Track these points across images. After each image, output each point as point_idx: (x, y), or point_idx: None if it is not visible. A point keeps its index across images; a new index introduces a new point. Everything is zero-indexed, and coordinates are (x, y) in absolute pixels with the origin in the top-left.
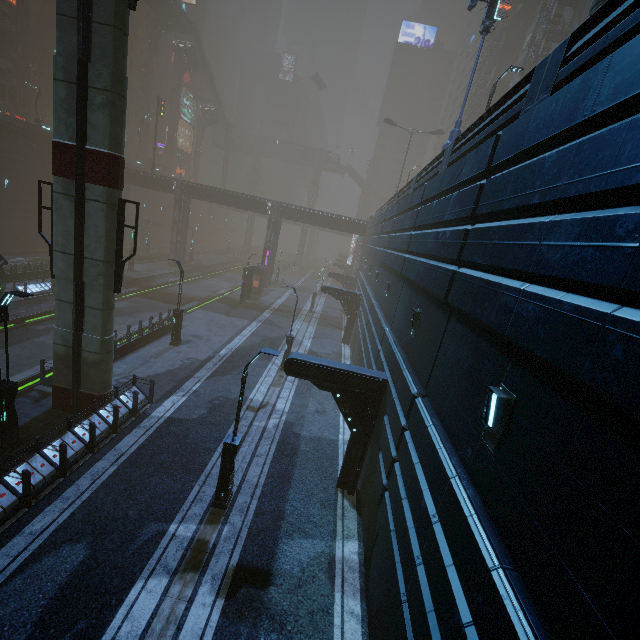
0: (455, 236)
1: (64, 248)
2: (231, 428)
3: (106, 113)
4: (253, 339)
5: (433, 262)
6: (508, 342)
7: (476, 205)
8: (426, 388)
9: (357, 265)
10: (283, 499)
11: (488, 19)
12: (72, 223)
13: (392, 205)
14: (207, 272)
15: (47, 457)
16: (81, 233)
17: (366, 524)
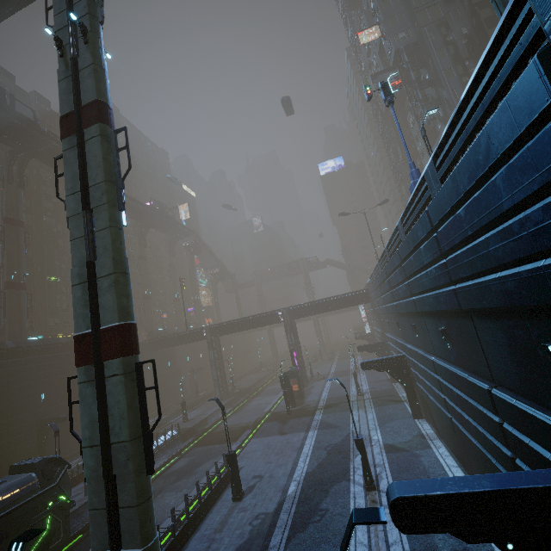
0: None
1: (91, 440)
2: None
3: (112, 292)
4: (317, 455)
5: (531, 265)
6: None
7: None
8: None
9: (378, 329)
10: None
11: (387, 96)
12: (96, 409)
13: (385, 261)
14: (250, 394)
15: None
16: (105, 416)
17: None
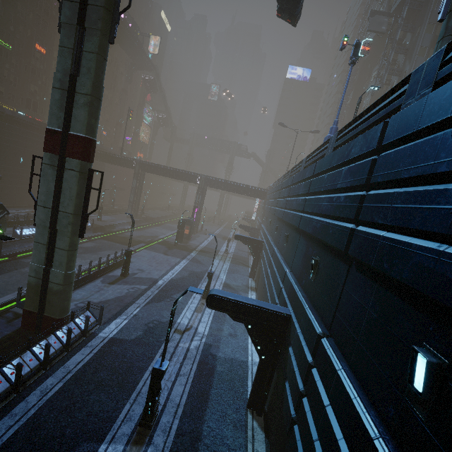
0: (350, 200)
1: (45, 203)
2: (161, 348)
3: (86, 110)
4: (183, 273)
5: (329, 220)
6: (426, 300)
7: (369, 175)
8: (330, 329)
9: (259, 220)
10: (201, 419)
11: (354, 56)
12: (53, 185)
13: (286, 178)
14: (153, 222)
15: (5, 374)
16: (59, 193)
17: (274, 450)
